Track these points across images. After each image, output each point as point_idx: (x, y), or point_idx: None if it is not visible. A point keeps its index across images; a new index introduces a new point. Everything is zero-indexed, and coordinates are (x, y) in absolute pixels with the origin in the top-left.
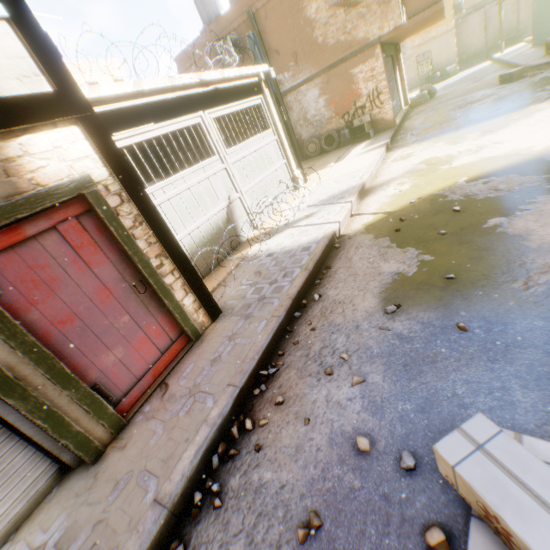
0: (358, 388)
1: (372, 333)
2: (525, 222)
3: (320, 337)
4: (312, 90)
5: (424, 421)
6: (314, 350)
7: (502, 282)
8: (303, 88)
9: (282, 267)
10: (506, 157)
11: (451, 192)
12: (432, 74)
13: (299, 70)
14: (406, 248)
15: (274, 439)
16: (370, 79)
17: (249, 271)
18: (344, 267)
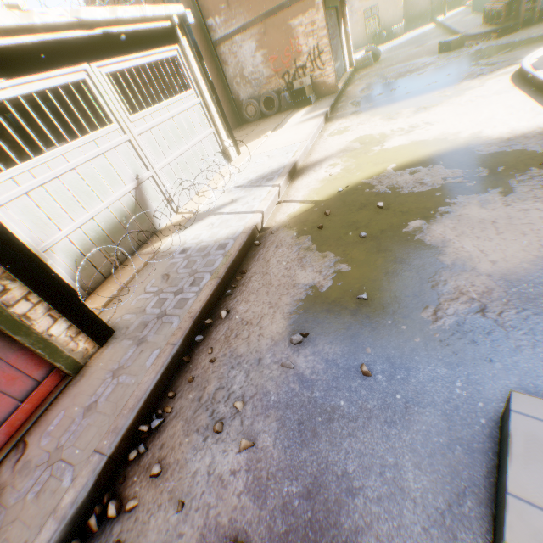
0: (245, 456)
1: (273, 372)
2: (444, 228)
3: (218, 373)
4: (248, 42)
5: (308, 513)
6: (209, 392)
7: (413, 309)
8: (238, 39)
9: (192, 271)
10: (435, 143)
11: (379, 181)
12: (379, 33)
13: (232, 14)
14: (325, 253)
15: (139, 532)
16: (311, 34)
17: (157, 273)
18: (259, 273)
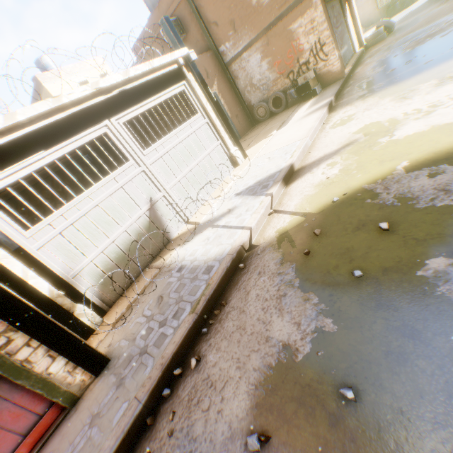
0: None
1: None
2: None
3: None
4: (254, 55)
5: None
6: None
7: None
8: (245, 55)
9: (179, 297)
10: None
11: (384, 187)
12: (393, 3)
13: (238, 37)
14: (307, 294)
15: None
16: (311, 32)
17: (156, 293)
18: (237, 309)
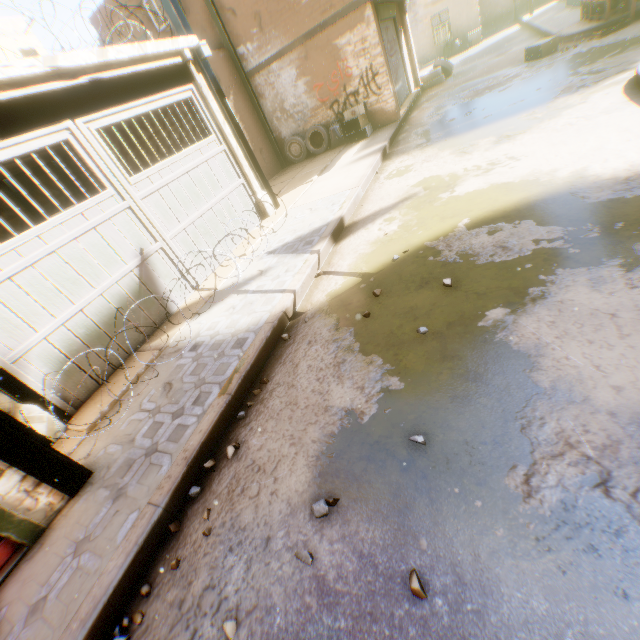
0: None
1: (283, 566)
2: (538, 324)
3: (210, 556)
4: (287, 69)
5: None
6: (194, 591)
7: (492, 468)
8: (275, 67)
9: (199, 380)
10: (523, 186)
11: (447, 244)
12: (451, 42)
13: (266, 39)
14: (370, 356)
15: None
16: (362, 54)
17: (159, 380)
18: (284, 384)
